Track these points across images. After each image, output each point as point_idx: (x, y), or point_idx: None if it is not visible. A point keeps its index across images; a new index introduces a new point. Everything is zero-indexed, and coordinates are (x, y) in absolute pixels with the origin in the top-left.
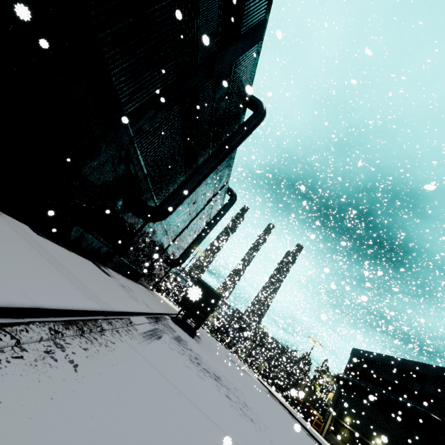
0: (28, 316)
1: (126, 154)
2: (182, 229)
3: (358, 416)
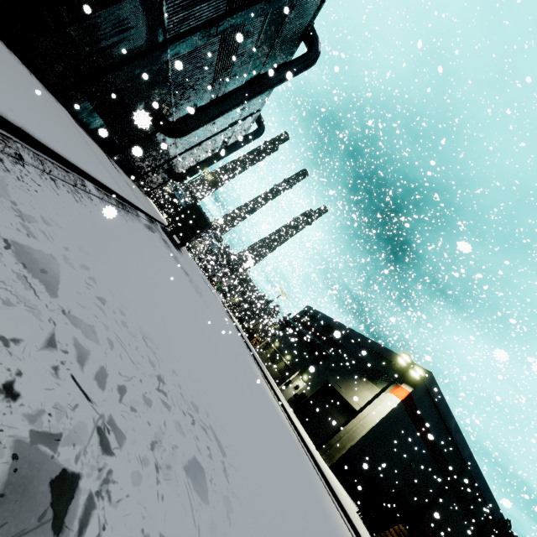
0: (109, 192)
1: (158, 69)
2: (193, 145)
3: (284, 344)
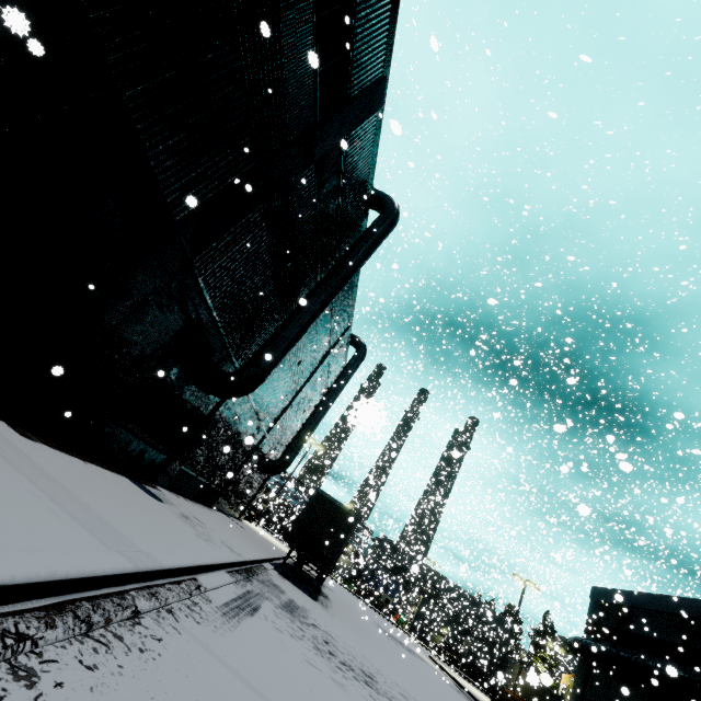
0: None
1: (180, 287)
2: (283, 409)
3: None
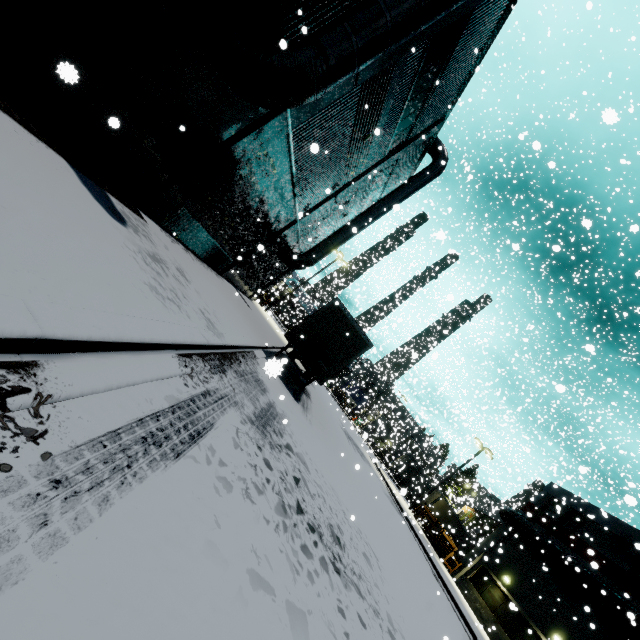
0: None
1: None
2: (325, 197)
3: (527, 584)
